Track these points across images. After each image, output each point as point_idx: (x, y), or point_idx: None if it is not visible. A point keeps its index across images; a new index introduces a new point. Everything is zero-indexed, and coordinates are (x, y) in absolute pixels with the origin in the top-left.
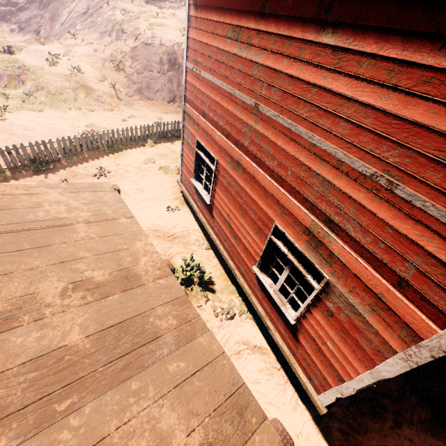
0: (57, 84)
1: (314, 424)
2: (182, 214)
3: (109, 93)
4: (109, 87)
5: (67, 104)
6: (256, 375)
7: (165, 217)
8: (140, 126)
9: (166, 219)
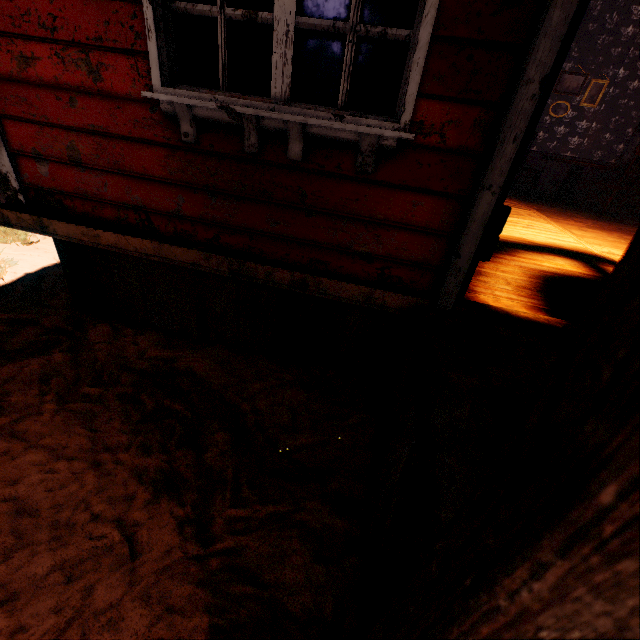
0: None
1: (38, 331)
2: None
3: None
4: None
5: None
6: None
7: None
8: None
9: None
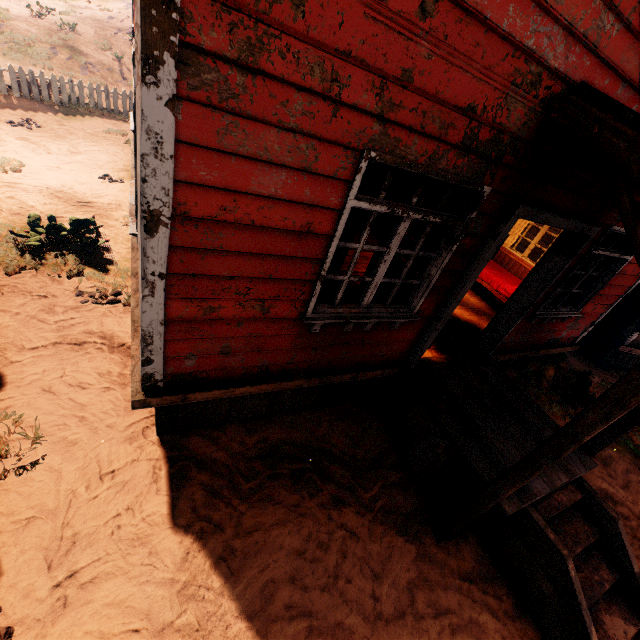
0: (29, 35)
1: (156, 468)
2: (123, 186)
3: (109, 65)
4: (111, 59)
5: (33, 59)
6: (87, 378)
7: (92, 184)
8: (123, 91)
9: (92, 187)
